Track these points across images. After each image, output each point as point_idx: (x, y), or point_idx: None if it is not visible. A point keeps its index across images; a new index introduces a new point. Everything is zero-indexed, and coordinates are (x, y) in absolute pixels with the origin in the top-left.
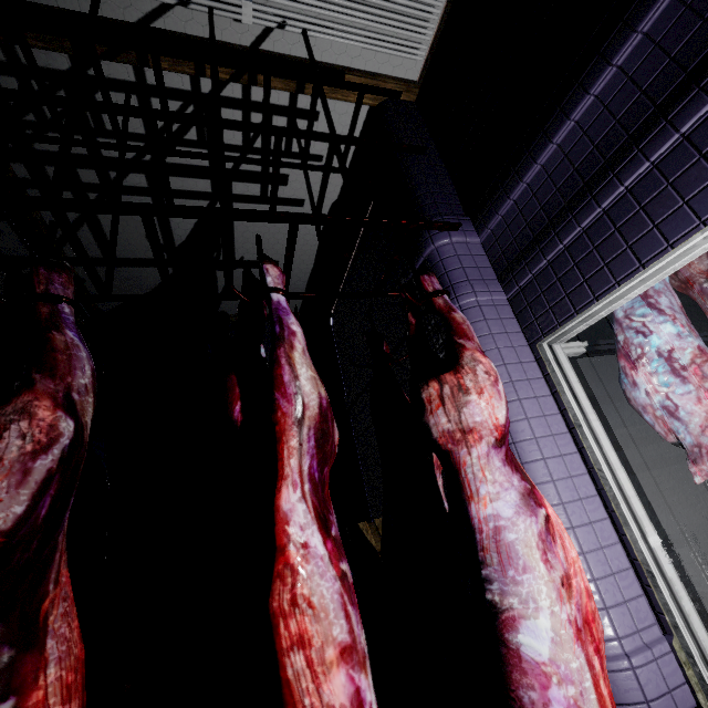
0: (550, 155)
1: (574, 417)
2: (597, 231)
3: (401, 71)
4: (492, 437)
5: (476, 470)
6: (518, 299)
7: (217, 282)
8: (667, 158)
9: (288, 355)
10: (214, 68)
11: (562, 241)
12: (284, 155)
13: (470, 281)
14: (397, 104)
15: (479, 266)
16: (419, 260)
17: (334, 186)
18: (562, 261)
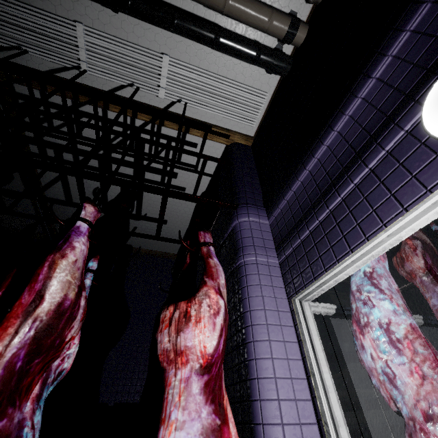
0: (305, 176)
1: (311, 365)
2: (327, 224)
3: (244, 130)
4: (196, 365)
5: (174, 395)
6: (284, 263)
7: (129, 226)
8: (363, 182)
9: (52, 262)
10: (122, 108)
11: (308, 228)
12: (176, 162)
13: (255, 246)
14: (240, 145)
15: (264, 238)
16: (229, 228)
17: (204, 183)
18: (308, 241)
